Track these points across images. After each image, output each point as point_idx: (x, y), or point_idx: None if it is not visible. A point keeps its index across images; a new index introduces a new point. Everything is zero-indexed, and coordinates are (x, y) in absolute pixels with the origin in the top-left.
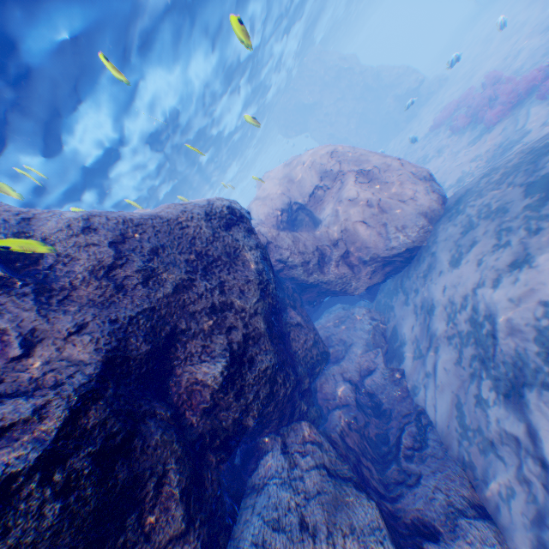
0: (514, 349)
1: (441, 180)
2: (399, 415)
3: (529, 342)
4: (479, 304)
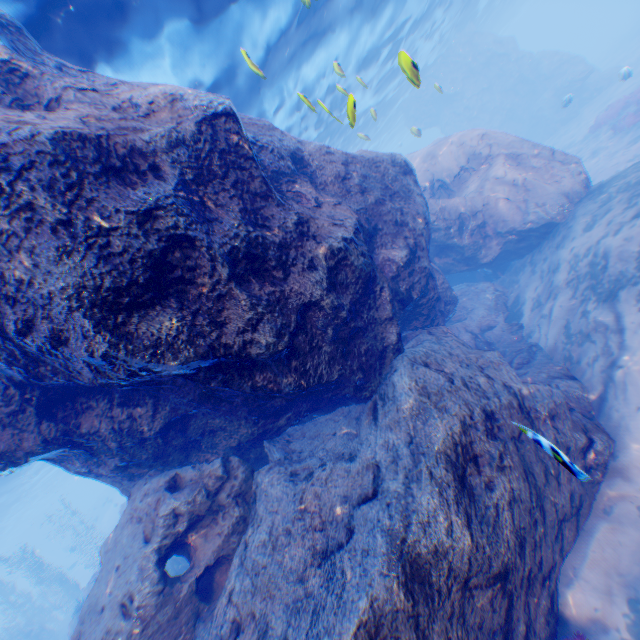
0: (618, 271)
1: (590, 180)
2: (512, 352)
3: (630, 263)
4: (599, 251)
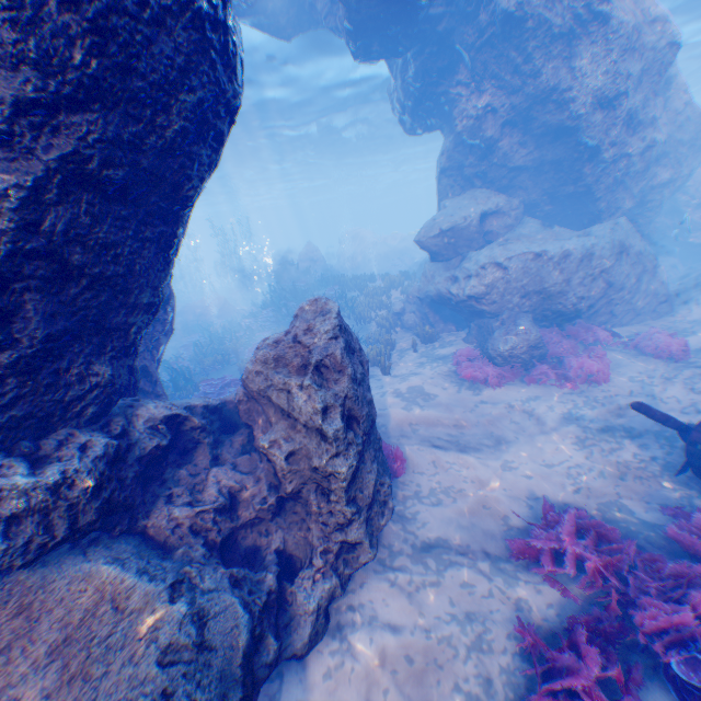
0: None
1: None
2: None
3: None
4: None
